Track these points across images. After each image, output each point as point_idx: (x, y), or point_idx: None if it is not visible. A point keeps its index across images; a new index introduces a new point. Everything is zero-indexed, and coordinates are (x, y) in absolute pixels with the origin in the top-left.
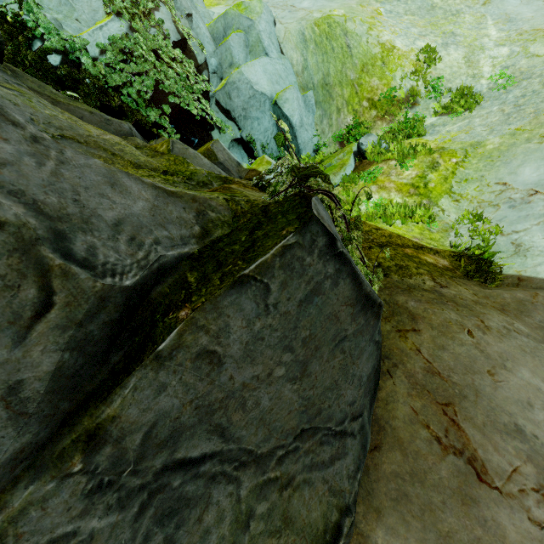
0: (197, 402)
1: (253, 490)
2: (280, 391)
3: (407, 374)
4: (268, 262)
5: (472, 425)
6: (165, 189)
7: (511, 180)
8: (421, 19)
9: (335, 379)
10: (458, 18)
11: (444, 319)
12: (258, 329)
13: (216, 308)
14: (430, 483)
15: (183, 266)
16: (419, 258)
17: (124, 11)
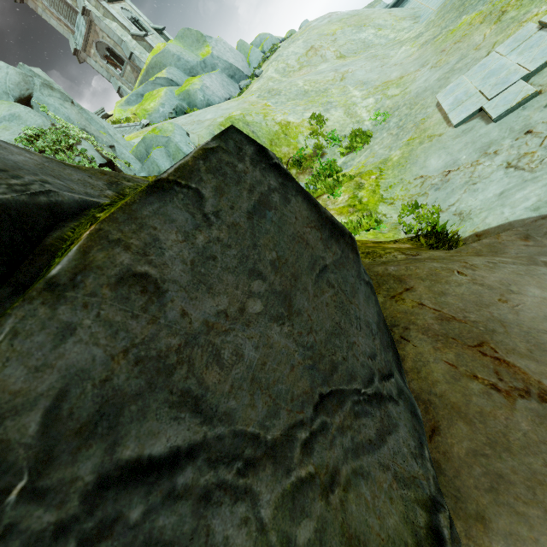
0: (137, 352)
1: (281, 505)
2: (267, 335)
3: (422, 330)
4: (189, 165)
5: (518, 356)
6: (61, 162)
7: (425, 172)
8: (301, 101)
9: (336, 321)
10: (327, 93)
11: (429, 269)
12: (203, 244)
13: (133, 218)
14: (517, 446)
15: (90, 213)
16: (382, 246)
17: (46, 148)
